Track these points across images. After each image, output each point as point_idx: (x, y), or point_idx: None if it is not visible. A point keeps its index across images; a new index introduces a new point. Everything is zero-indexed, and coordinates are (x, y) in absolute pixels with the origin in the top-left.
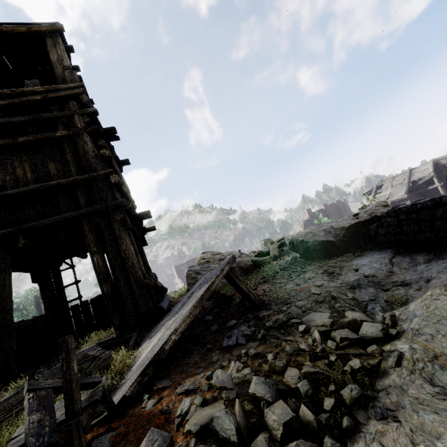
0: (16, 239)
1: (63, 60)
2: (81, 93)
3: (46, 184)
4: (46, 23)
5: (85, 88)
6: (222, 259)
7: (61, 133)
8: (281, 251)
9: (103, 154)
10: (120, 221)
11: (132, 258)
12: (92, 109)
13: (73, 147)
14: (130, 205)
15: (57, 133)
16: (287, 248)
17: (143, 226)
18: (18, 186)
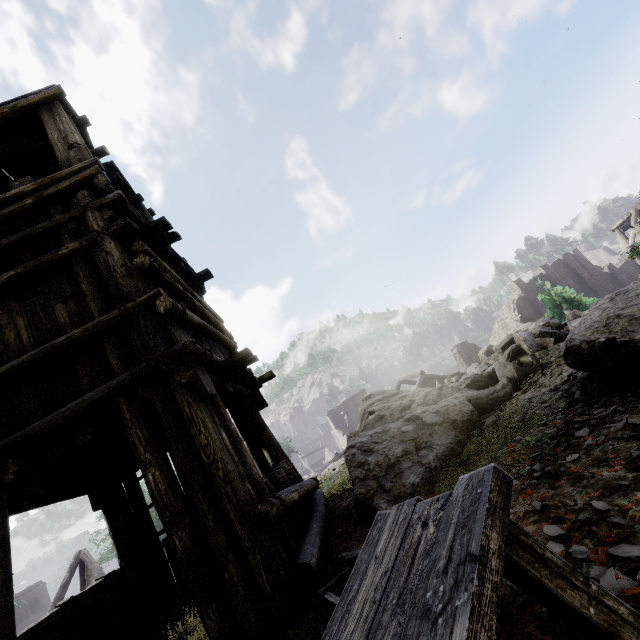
0: (2, 465)
1: (68, 136)
2: (94, 174)
3: (48, 344)
4: (37, 91)
5: (100, 164)
6: (406, 407)
7: (67, 248)
8: (519, 365)
9: (139, 265)
10: (188, 384)
11: (223, 459)
12: (114, 194)
13: (92, 266)
14: (201, 349)
15: (61, 249)
16: (529, 359)
17: (251, 376)
18: (8, 361)
